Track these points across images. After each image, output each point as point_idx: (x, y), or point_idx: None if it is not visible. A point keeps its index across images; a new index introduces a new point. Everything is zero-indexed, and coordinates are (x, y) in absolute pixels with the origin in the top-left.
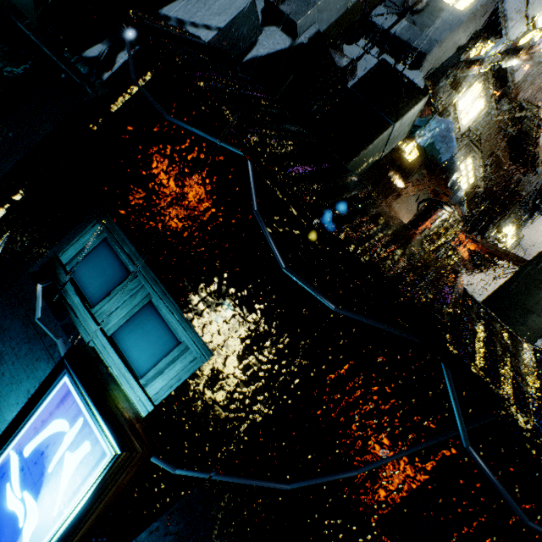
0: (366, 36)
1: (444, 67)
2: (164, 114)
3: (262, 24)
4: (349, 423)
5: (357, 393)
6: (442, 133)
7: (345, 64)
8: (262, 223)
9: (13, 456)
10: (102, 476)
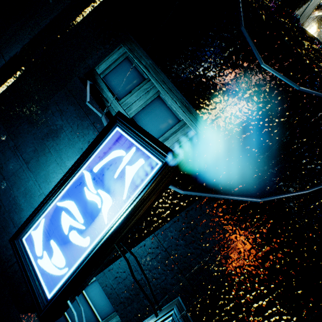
0: None
1: None
2: None
3: None
4: (299, 165)
5: (306, 146)
6: None
7: None
8: (248, 35)
9: (86, 173)
10: (160, 172)
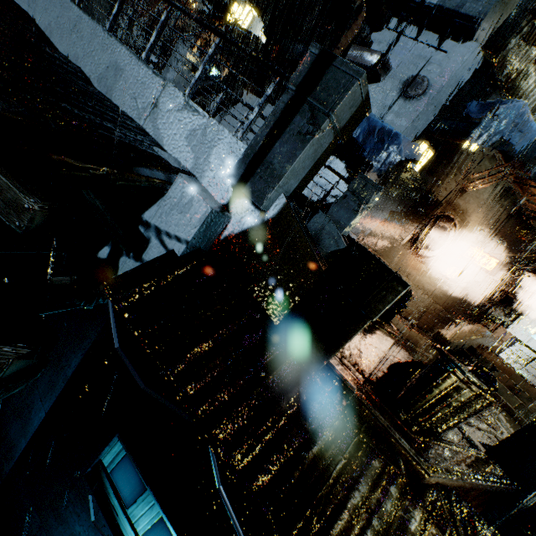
0: (399, 14)
1: (513, 19)
2: (141, 387)
3: (233, 196)
4: None
5: None
6: (511, 123)
7: (375, 62)
8: (226, 500)
9: None
10: None
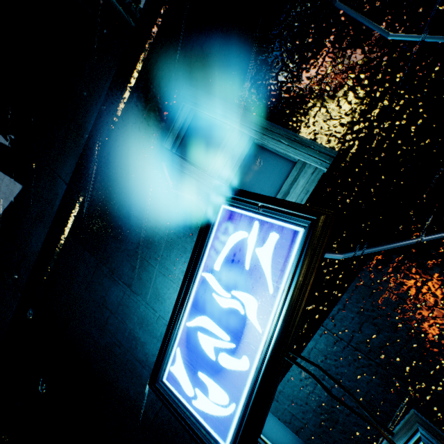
0: None
1: None
2: None
3: None
4: None
5: None
6: None
7: None
8: (349, 8)
9: (206, 275)
10: (308, 241)
